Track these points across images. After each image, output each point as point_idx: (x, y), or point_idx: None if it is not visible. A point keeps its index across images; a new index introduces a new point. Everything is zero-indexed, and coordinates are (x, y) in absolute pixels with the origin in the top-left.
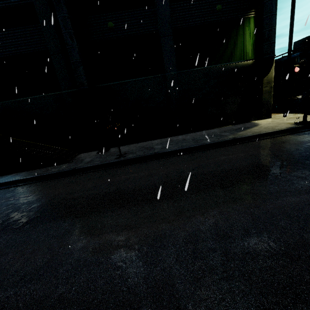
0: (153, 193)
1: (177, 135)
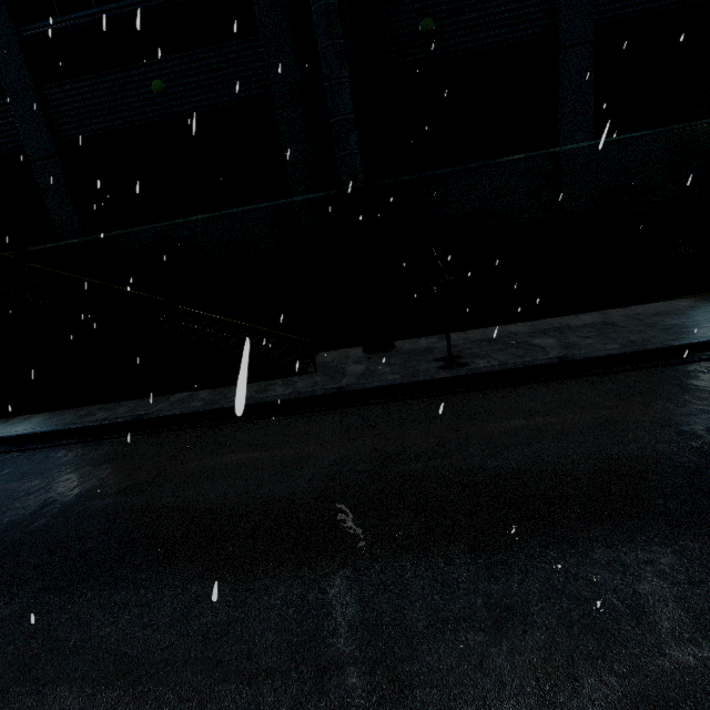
0: (702, 490)
1: (570, 313)
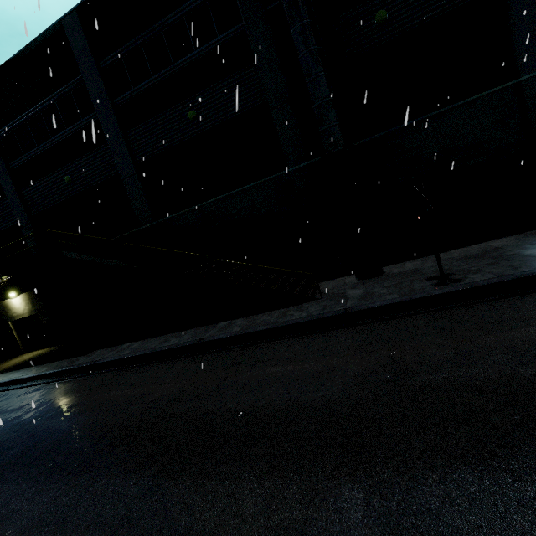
0: None
1: None
